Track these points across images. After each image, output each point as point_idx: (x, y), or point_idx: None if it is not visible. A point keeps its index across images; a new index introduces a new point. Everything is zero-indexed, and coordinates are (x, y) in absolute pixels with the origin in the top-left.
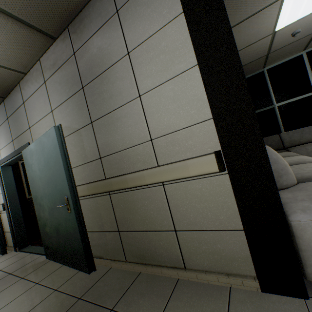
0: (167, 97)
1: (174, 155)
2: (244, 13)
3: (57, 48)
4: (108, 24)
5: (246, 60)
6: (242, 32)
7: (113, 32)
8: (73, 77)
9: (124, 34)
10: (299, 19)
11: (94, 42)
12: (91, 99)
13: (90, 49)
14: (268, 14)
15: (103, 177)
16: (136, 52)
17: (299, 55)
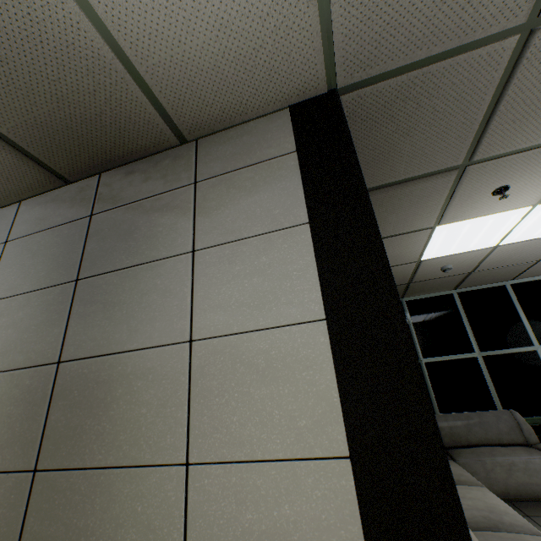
0: (251, 364)
1: (237, 535)
2: (385, 230)
3: (65, 195)
4: (174, 194)
5: None
6: None
7: (177, 208)
8: (67, 254)
9: (196, 218)
10: (450, 254)
11: (138, 211)
12: (84, 310)
13: (124, 220)
14: (415, 239)
15: (12, 540)
16: (209, 255)
17: (448, 294)
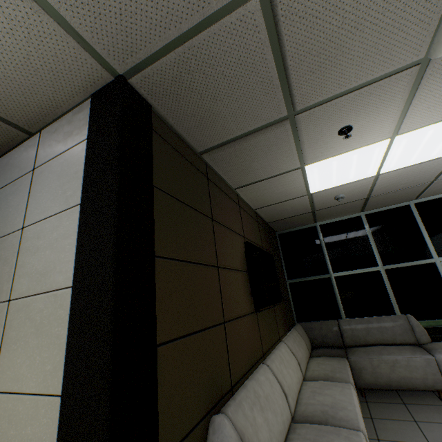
0: (33, 320)
1: None
2: (257, 175)
3: None
4: (22, 180)
5: (286, 214)
6: (264, 190)
7: (22, 192)
8: None
9: (29, 200)
10: (336, 186)
11: (3, 195)
12: None
13: None
14: (291, 178)
15: None
16: (30, 231)
17: (357, 216)
